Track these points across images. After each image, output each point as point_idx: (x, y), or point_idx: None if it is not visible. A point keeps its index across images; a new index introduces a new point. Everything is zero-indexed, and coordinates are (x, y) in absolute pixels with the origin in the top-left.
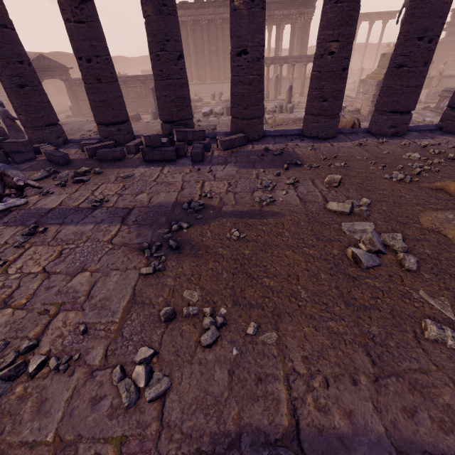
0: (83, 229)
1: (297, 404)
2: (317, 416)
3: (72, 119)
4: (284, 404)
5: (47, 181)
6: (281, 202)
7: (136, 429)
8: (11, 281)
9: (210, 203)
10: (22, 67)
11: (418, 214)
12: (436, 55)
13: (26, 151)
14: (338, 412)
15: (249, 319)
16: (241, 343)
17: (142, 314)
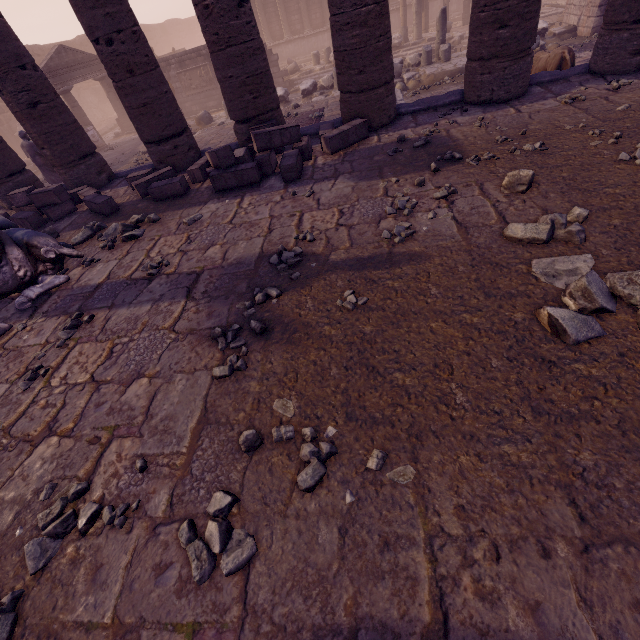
0: (138, 312)
1: (446, 586)
2: (478, 610)
3: (123, 137)
4: (424, 587)
5: (91, 243)
6: (426, 233)
7: (212, 613)
8: (55, 397)
9: (312, 250)
10: (26, 74)
11: None
12: None
13: (61, 202)
14: (515, 604)
15: (370, 444)
16: (358, 484)
17: (217, 440)
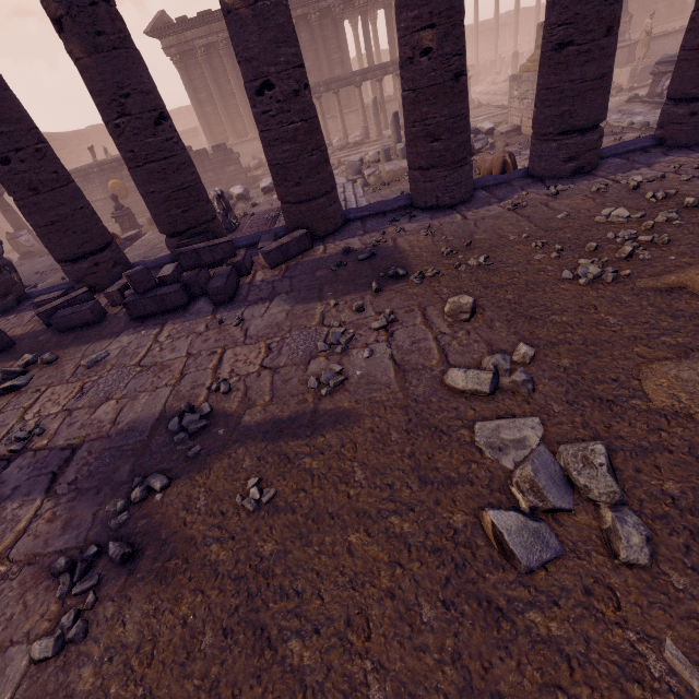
0: None
1: None
2: None
3: None
4: None
5: None
6: (359, 380)
7: None
8: None
9: (224, 407)
10: None
11: (638, 368)
12: (636, 4)
13: None
14: None
15: None
16: None
17: None
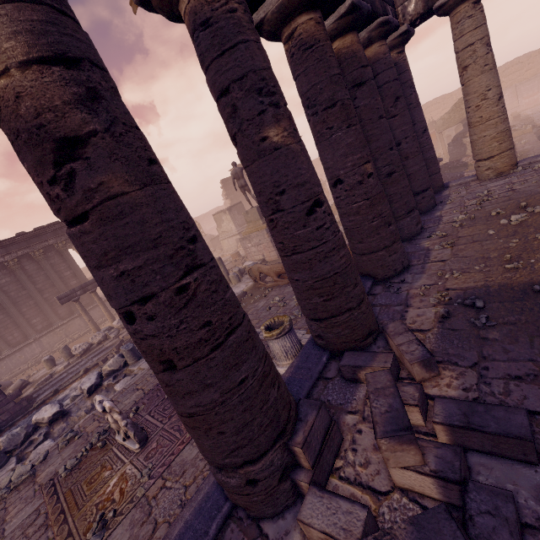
0: None
1: None
2: None
3: None
4: None
5: None
6: None
7: None
8: None
9: None
10: None
11: None
12: None
13: None
14: None
15: None
16: None
17: None
